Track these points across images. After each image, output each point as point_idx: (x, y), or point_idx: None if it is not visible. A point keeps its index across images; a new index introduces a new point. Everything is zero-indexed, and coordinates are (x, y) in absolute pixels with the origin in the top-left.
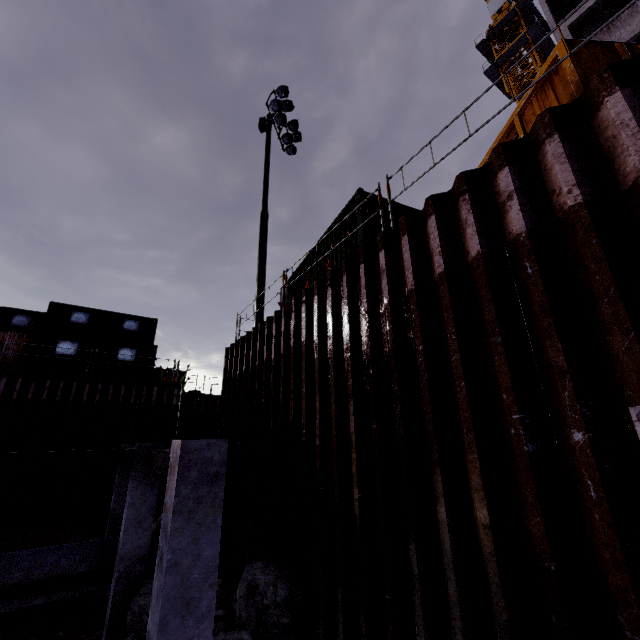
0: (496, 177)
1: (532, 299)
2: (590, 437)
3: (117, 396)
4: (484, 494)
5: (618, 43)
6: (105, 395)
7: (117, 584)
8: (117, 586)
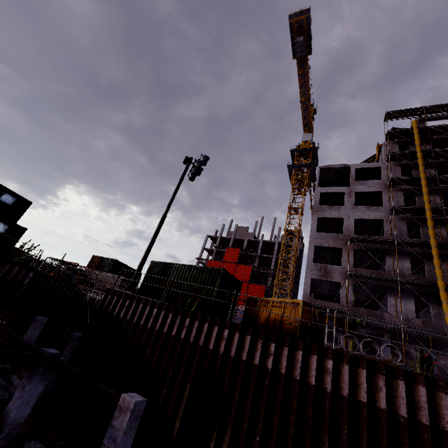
0: (271, 342)
1: (264, 391)
2: (260, 439)
3: None
4: (228, 445)
5: (313, 307)
6: None
7: (1, 440)
8: (0, 441)
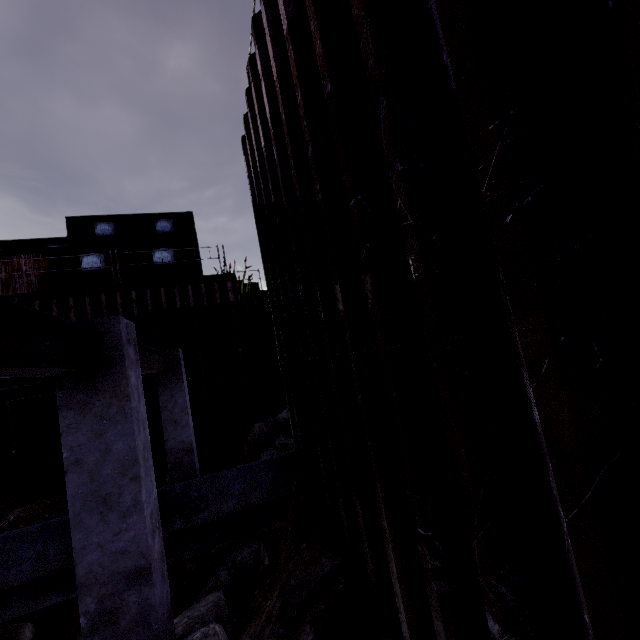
0: None
1: None
2: None
3: (159, 303)
4: None
5: None
6: (144, 304)
7: None
8: None
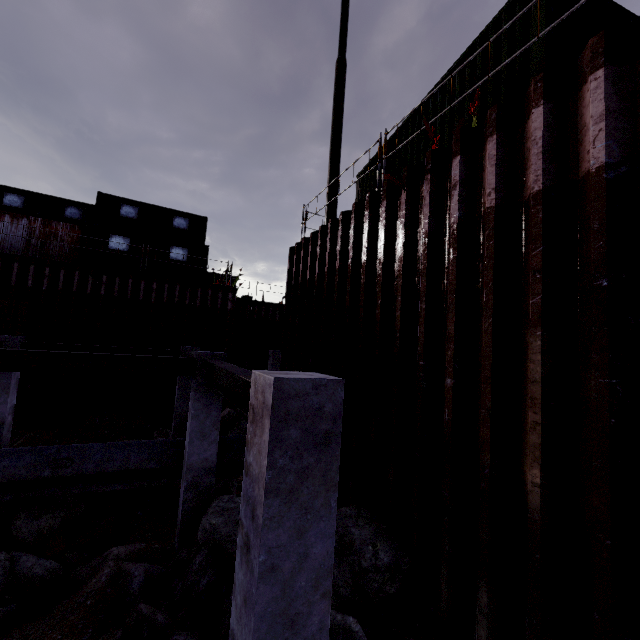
0: None
1: None
2: None
3: (172, 296)
4: None
5: None
6: (161, 295)
7: (186, 493)
8: (186, 494)
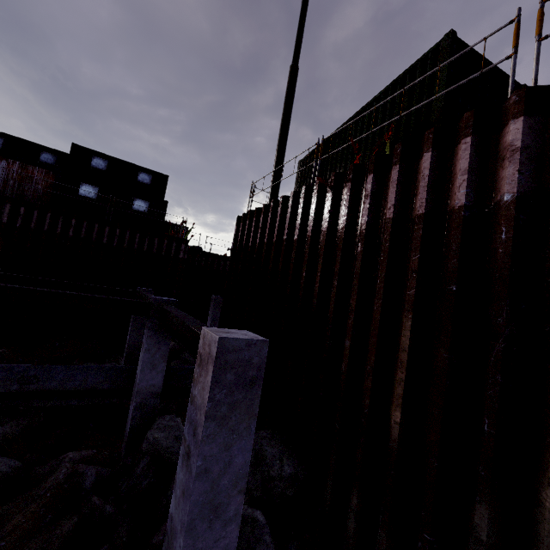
0: None
1: None
2: None
3: (132, 242)
4: None
5: None
6: (122, 240)
7: (134, 411)
8: (134, 412)
